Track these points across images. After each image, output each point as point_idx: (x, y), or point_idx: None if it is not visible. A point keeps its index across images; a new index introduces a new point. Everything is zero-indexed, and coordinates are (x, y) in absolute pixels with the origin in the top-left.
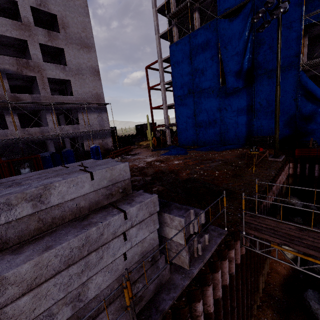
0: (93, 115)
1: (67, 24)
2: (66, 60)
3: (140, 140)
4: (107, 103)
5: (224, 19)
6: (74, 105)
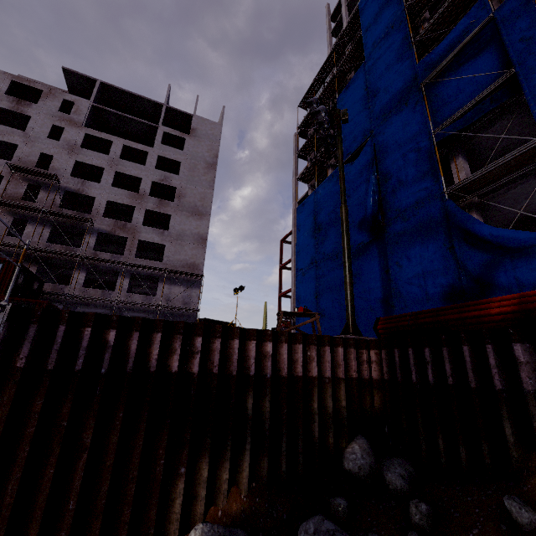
0: (179, 288)
1: (185, 194)
2: (169, 225)
3: None
4: (199, 273)
5: (346, 164)
6: (157, 272)
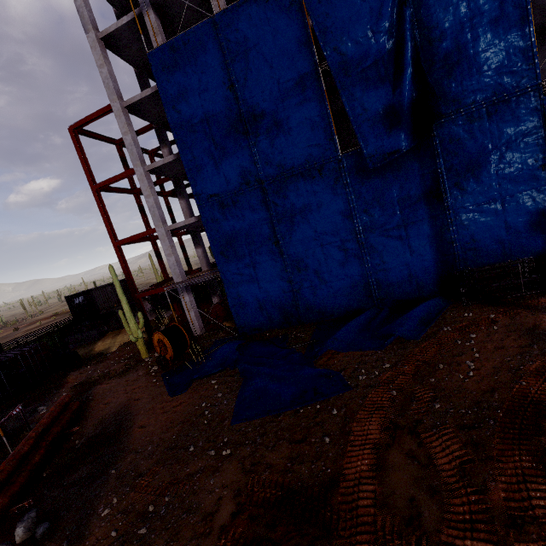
0: None
1: None
2: None
3: (93, 335)
4: None
5: None
6: None
